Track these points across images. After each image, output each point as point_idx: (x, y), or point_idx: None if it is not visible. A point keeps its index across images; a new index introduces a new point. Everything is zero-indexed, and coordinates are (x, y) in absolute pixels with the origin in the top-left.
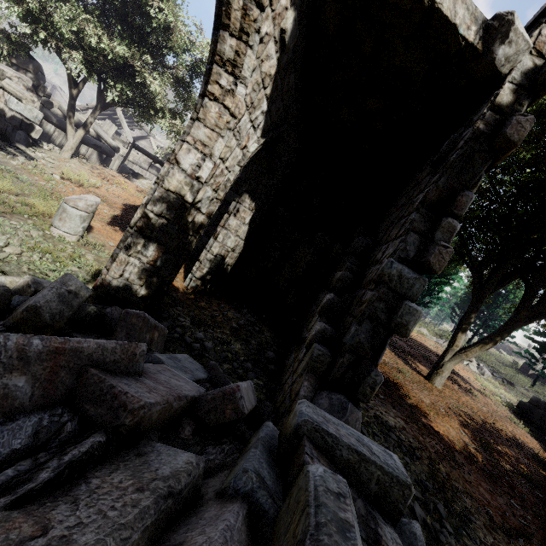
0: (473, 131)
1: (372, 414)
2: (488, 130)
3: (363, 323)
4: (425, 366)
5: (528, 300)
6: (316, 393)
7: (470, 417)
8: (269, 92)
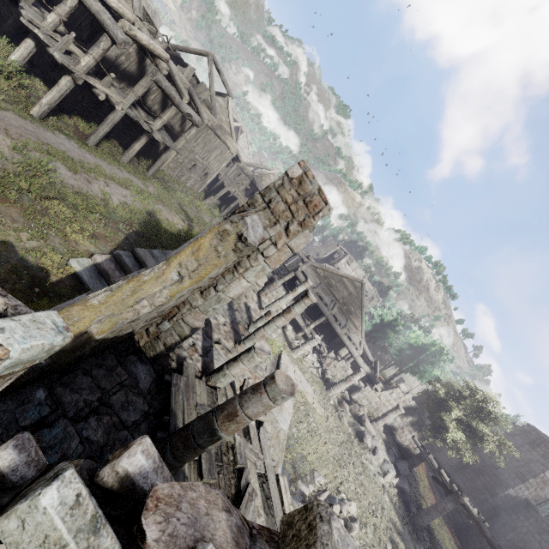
0: None
1: None
2: None
3: None
4: None
5: None
6: None
7: None
8: None
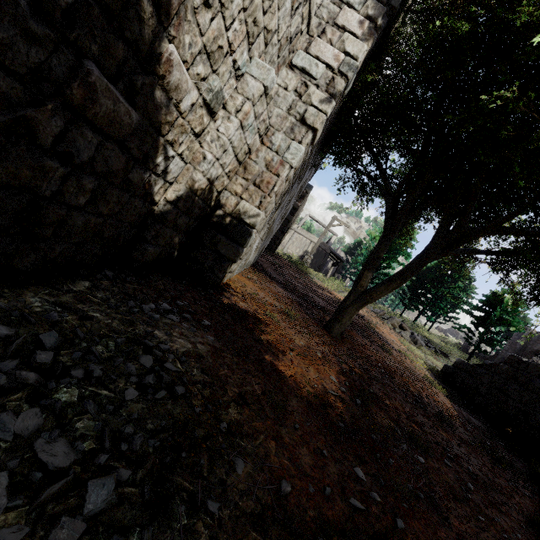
0: None
1: (139, 330)
2: None
3: None
4: None
5: (443, 225)
6: None
7: (362, 367)
8: None
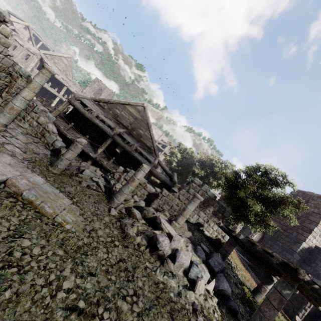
0: None
1: None
2: None
3: None
4: None
5: None
6: None
7: None
8: None
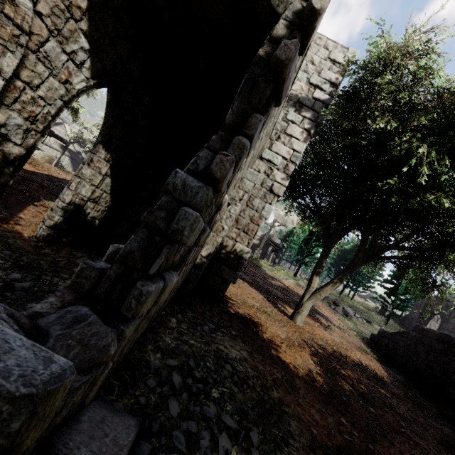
0: (255, 58)
1: (213, 348)
2: (267, 56)
3: (139, 232)
4: (293, 309)
5: (361, 245)
6: (59, 309)
7: (322, 347)
8: (85, 28)
